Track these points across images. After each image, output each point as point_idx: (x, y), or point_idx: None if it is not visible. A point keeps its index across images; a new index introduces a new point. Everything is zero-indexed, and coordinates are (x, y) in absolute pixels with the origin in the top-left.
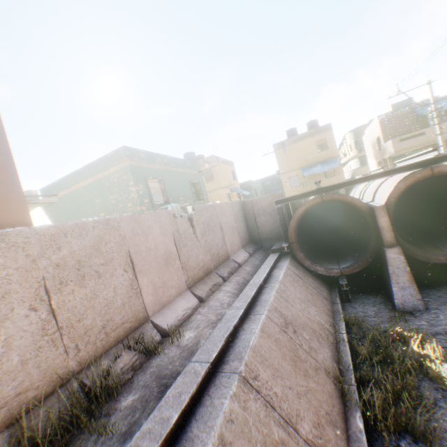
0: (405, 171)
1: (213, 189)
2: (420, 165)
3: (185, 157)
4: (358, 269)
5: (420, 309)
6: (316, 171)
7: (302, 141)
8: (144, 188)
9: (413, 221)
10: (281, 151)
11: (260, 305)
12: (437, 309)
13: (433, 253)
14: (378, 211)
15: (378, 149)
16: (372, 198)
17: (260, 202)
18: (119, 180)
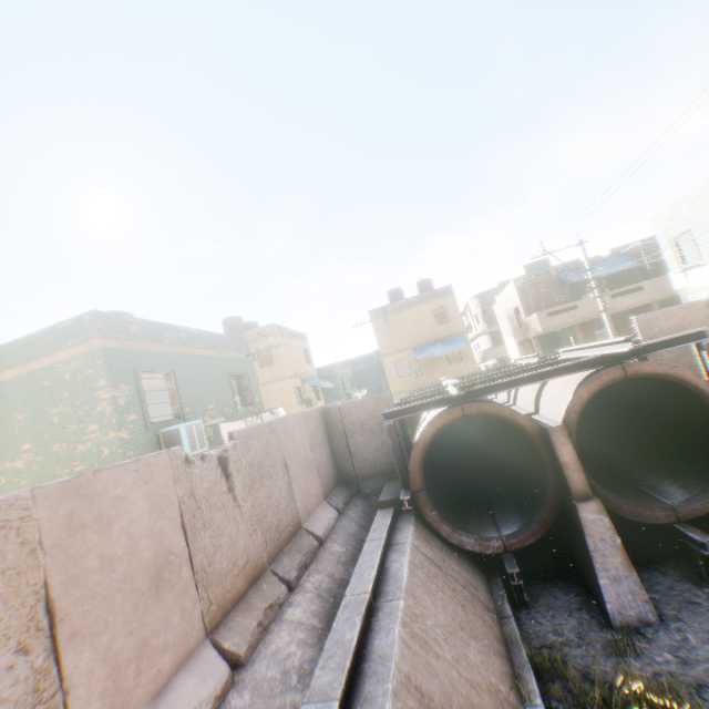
0: (585, 369)
1: (272, 380)
2: (604, 361)
3: (225, 325)
4: (533, 539)
5: (651, 621)
6: (435, 353)
7: (412, 308)
8: (132, 393)
9: (590, 438)
10: (381, 322)
11: (374, 674)
12: (678, 619)
13: (646, 506)
14: (555, 435)
15: (518, 324)
16: (535, 406)
17: (354, 409)
18: (76, 376)
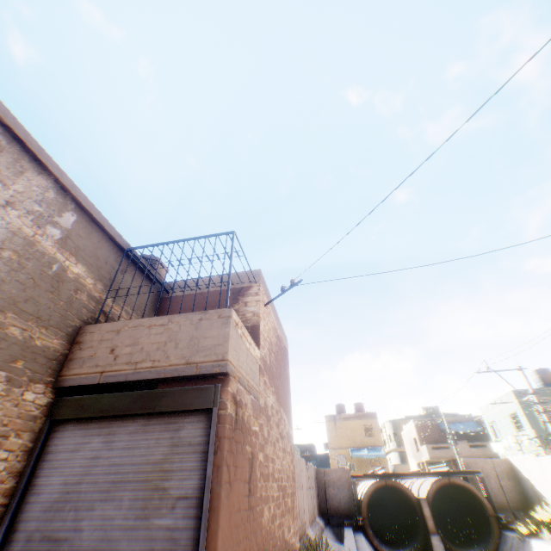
0: (435, 475)
1: None
2: (442, 473)
3: None
4: None
5: None
6: (363, 455)
7: (351, 420)
8: None
9: (451, 529)
10: (332, 424)
11: (362, 545)
12: None
13: (462, 548)
14: (422, 501)
15: (416, 449)
16: (417, 492)
17: (331, 472)
18: None
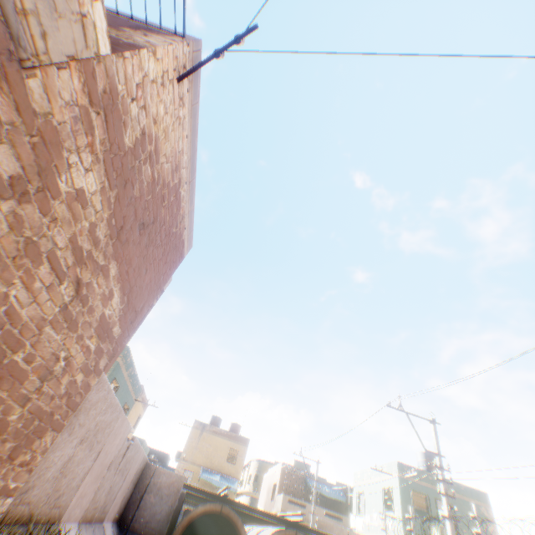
0: (282, 522)
1: None
2: (292, 524)
3: None
4: None
5: None
6: (213, 480)
7: (220, 436)
8: None
9: None
10: (197, 432)
11: None
12: None
13: None
14: None
15: (271, 496)
16: None
17: (163, 474)
18: None
